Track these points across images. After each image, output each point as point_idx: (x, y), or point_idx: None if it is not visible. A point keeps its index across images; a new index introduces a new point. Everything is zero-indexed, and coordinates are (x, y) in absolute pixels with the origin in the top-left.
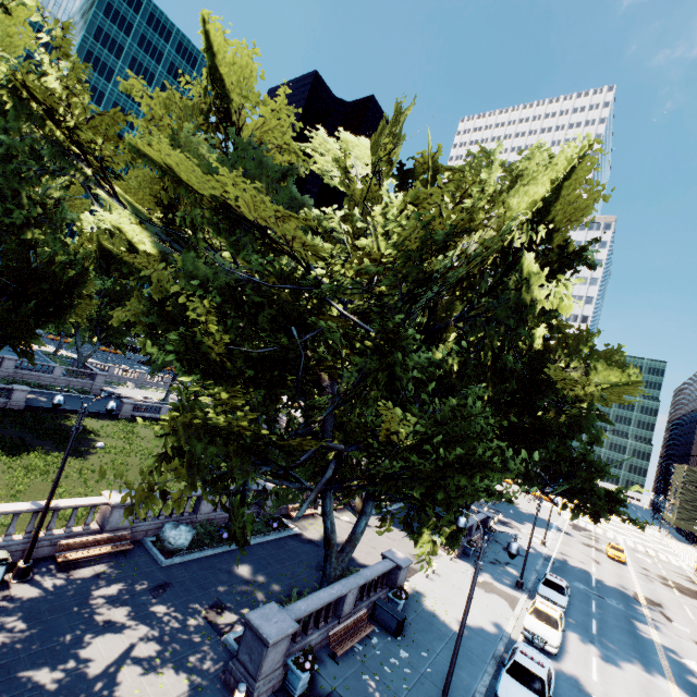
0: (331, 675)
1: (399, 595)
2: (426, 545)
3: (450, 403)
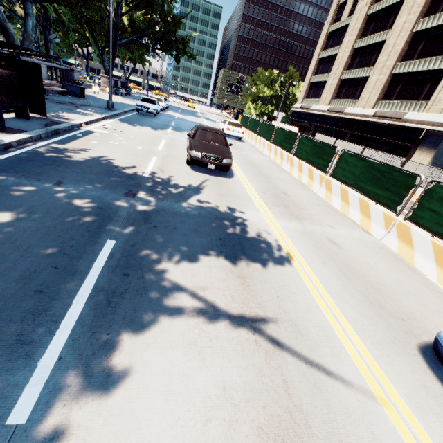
0: (47, 97)
1: (77, 82)
2: None
3: None
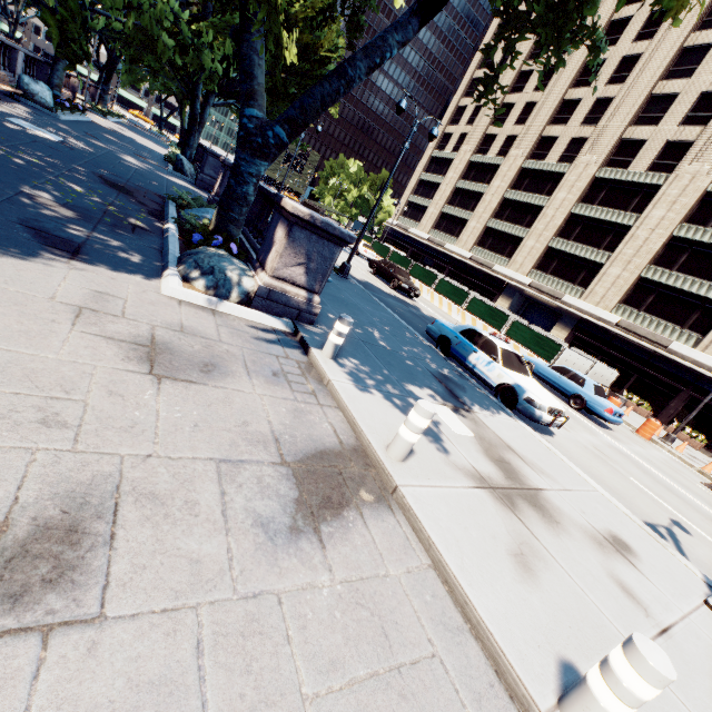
0: None
1: None
2: (333, 109)
3: (325, 35)
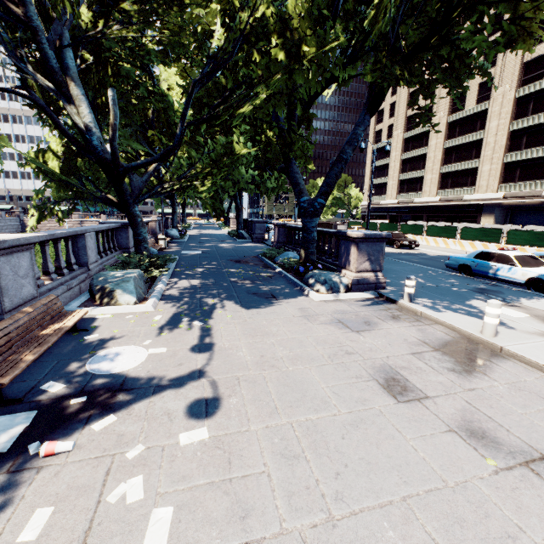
0: None
1: None
2: (312, 165)
3: None
